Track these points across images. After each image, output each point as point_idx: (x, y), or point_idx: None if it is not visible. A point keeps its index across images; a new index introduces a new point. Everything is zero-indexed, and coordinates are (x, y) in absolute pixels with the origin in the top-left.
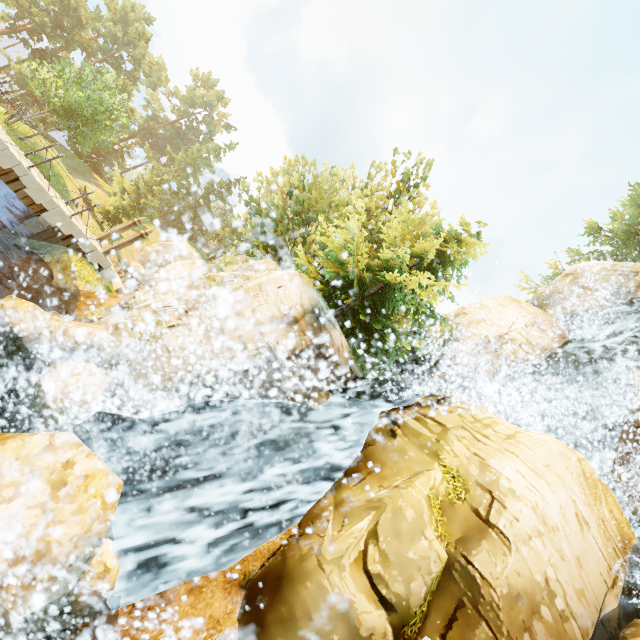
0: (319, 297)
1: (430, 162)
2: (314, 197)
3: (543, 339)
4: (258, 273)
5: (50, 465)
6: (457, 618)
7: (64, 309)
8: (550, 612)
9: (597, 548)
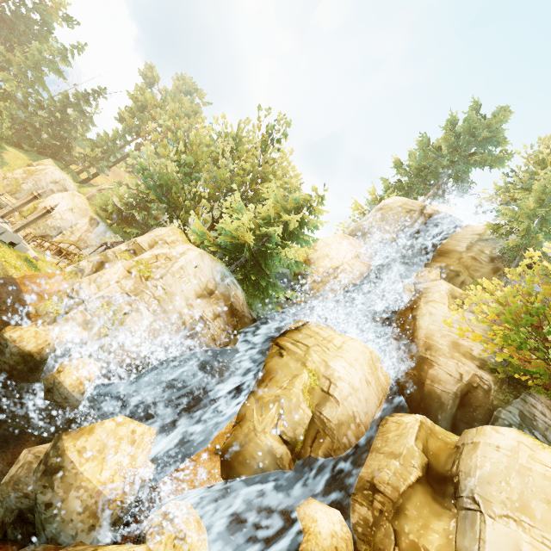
0: (224, 269)
1: (288, 123)
2: (199, 162)
3: (361, 267)
4: (171, 247)
5: (124, 436)
6: (317, 437)
7: (18, 304)
8: (354, 424)
9: (374, 392)
